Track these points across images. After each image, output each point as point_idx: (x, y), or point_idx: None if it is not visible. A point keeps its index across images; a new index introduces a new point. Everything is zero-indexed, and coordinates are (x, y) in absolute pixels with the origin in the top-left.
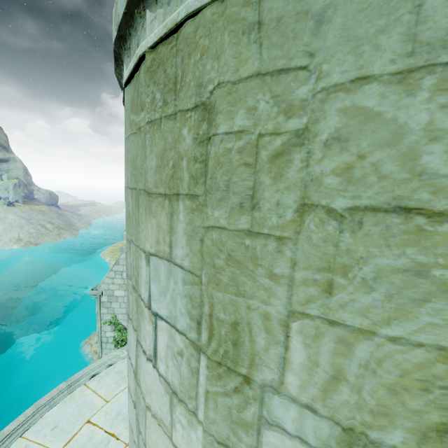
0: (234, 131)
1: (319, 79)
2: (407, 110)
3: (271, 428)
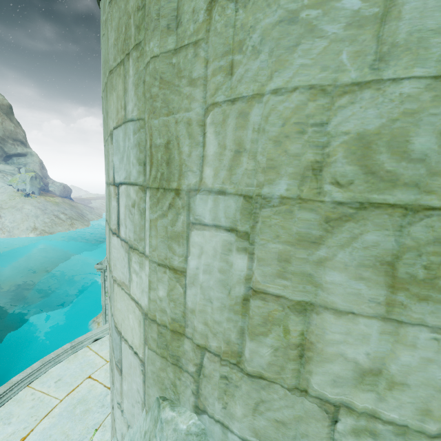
0: None
1: None
2: None
3: (195, 228)
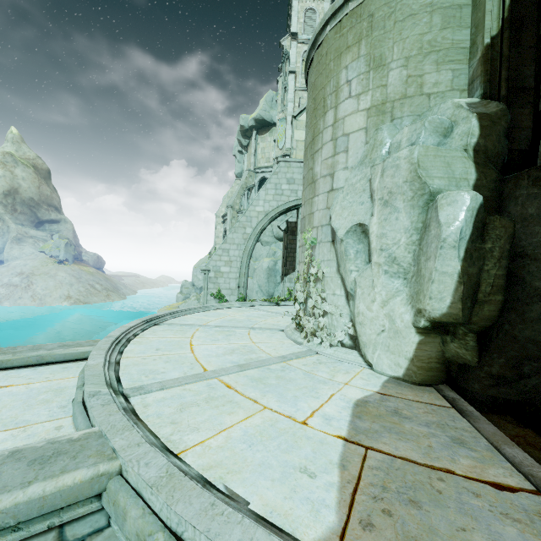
0: (379, 16)
1: (396, 2)
2: (409, 2)
3: (390, 71)
